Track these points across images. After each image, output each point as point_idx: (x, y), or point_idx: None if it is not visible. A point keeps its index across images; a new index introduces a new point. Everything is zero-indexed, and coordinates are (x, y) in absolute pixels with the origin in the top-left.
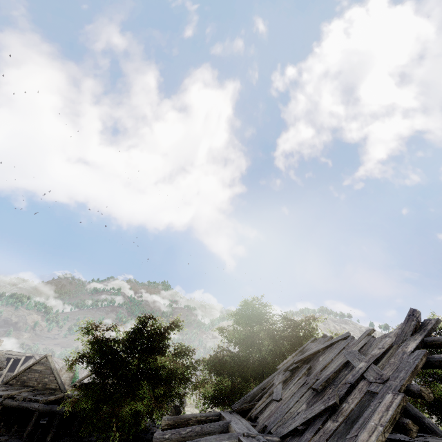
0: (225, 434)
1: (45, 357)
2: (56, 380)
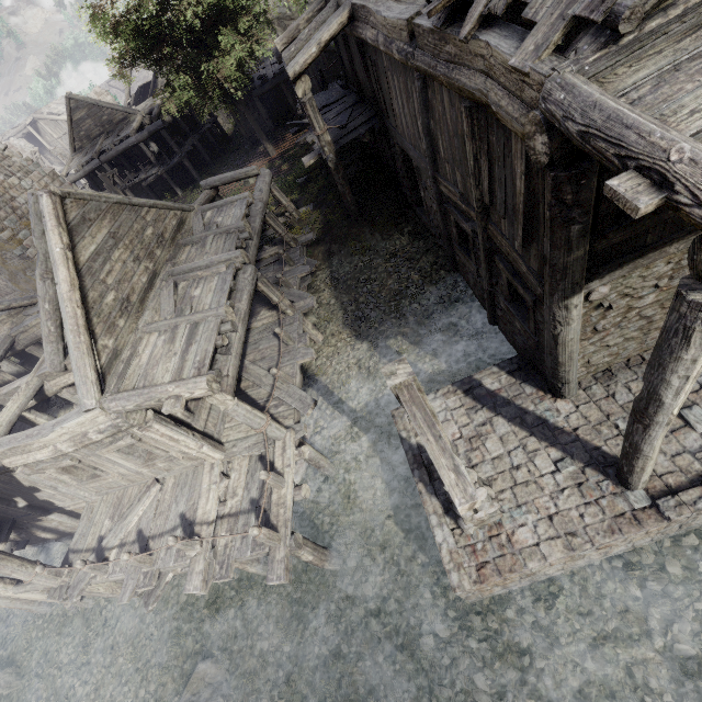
0: (339, 9)
1: (70, 100)
2: (115, 110)
